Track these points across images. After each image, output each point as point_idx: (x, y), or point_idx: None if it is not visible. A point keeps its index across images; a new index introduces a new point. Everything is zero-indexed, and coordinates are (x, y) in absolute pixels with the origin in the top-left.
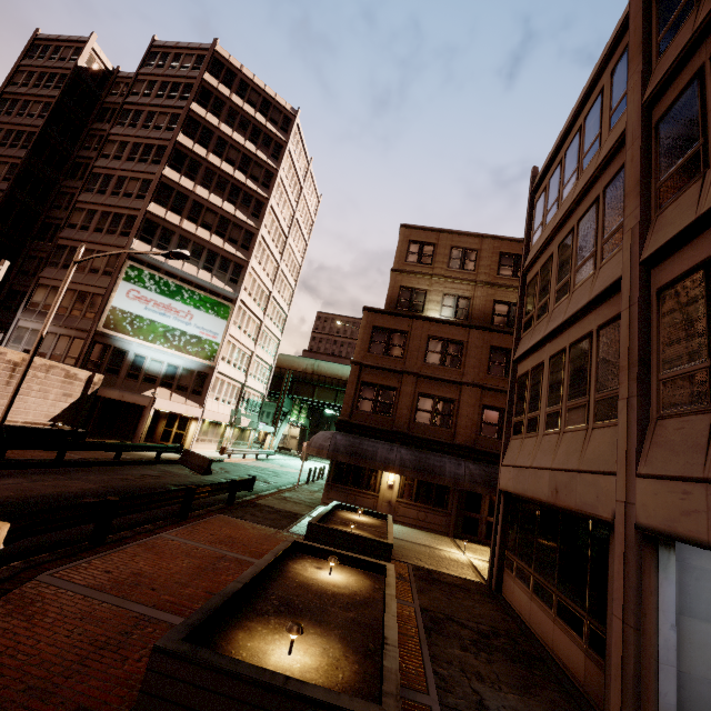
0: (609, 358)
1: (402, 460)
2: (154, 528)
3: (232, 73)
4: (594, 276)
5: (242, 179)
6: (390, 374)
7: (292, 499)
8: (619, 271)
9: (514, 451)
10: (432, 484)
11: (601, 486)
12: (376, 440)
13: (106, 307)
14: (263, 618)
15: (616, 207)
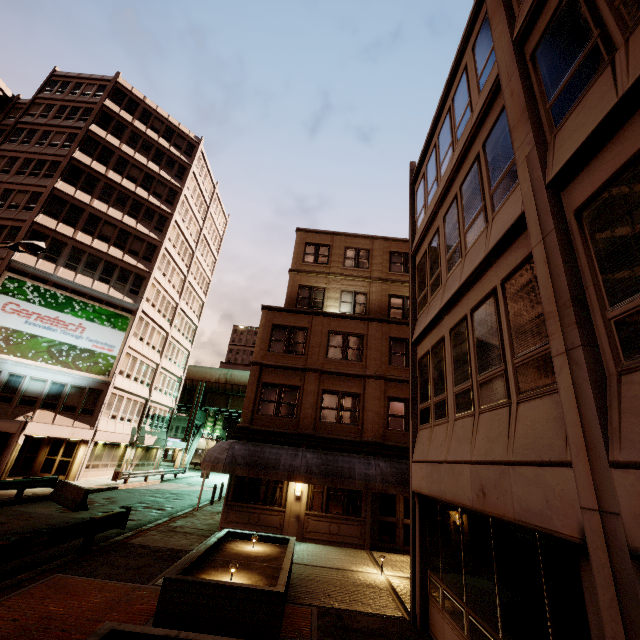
0: (523, 311)
1: (308, 466)
2: None
3: (135, 103)
4: (488, 228)
5: (145, 195)
6: (292, 373)
7: (183, 528)
8: (519, 208)
9: (424, 443)
10: (343, 490)
11: (550, 483)
12: (279, 446)
13: None
14: None
15: (500, 153)
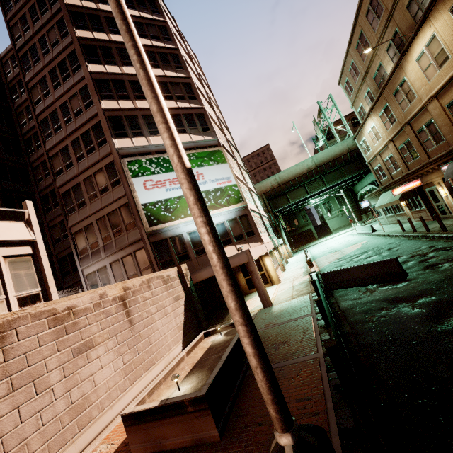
0: None
1: None
2: None
3: None
4: None
5: (148, 43)
6: None
7: None
8: None
9: None
10: None
11: None
12: None
13: (138, 208)
14: None
15: None
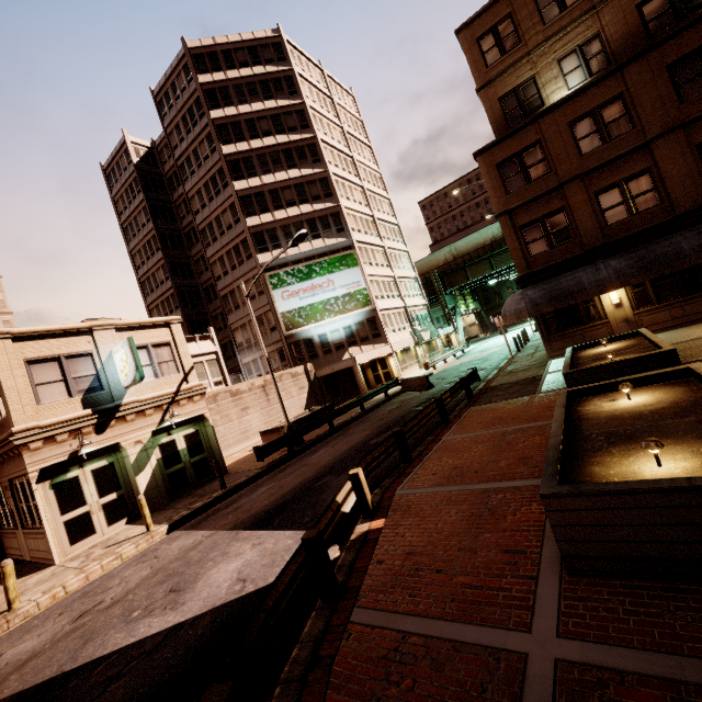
0: None
1: (618, 272)
2: (434, 437)
3: (213, 55)
4: None
5: (285, 139)
6: (546, 199)
7: (518, 369)
8: None
9: None
10: (672, 275)
11: None
12: (572, 272)
13: (277, 316)
14: (602, 452)
15: None
